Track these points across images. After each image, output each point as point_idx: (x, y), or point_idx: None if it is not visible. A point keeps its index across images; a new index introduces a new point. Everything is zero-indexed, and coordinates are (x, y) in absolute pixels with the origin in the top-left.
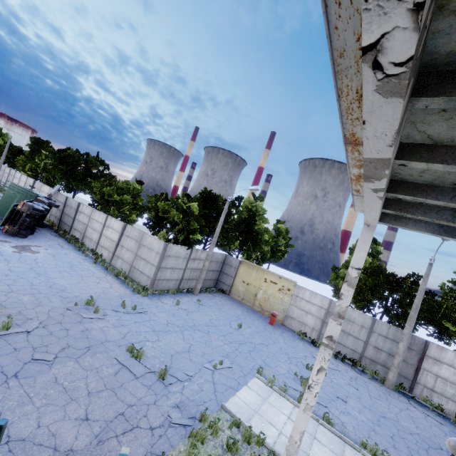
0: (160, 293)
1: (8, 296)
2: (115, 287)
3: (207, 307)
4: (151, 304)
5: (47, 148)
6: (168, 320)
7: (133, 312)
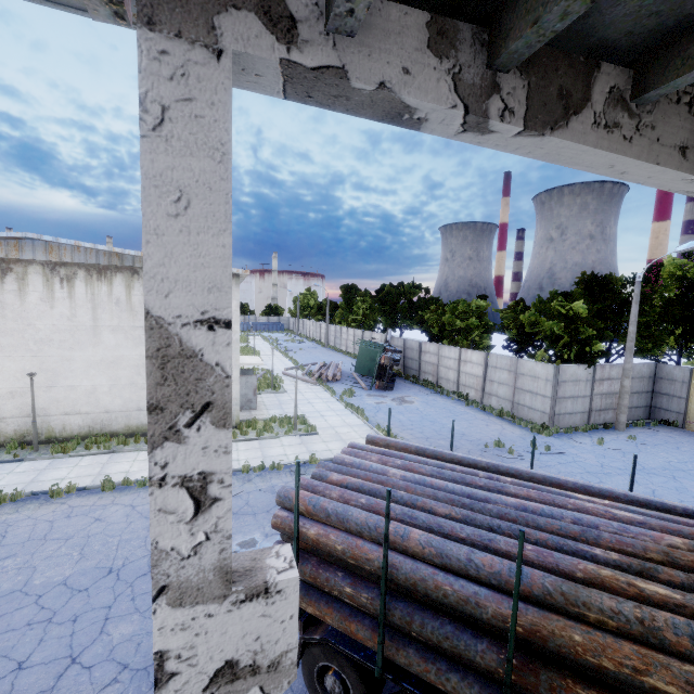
0: (567, 431)
1: (428, 441)
2: (507, 428)
3: (651, 446)
4: (563, 444)
5: (360, 293)
6: (600, 462)
7: (548, 453)
